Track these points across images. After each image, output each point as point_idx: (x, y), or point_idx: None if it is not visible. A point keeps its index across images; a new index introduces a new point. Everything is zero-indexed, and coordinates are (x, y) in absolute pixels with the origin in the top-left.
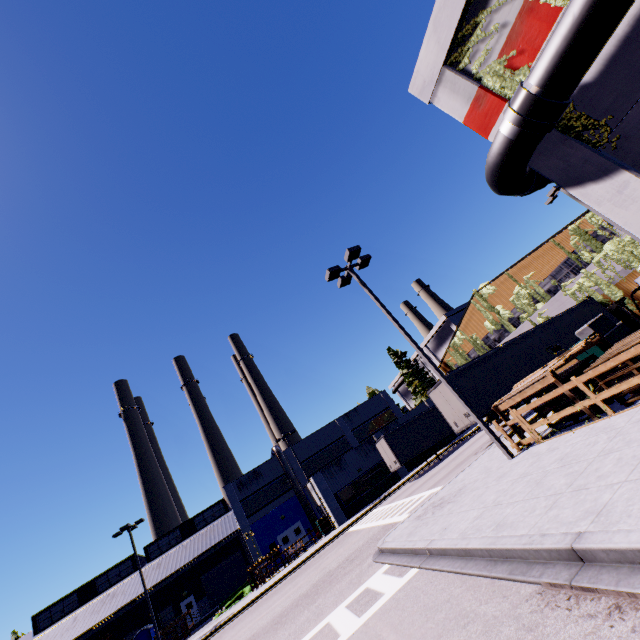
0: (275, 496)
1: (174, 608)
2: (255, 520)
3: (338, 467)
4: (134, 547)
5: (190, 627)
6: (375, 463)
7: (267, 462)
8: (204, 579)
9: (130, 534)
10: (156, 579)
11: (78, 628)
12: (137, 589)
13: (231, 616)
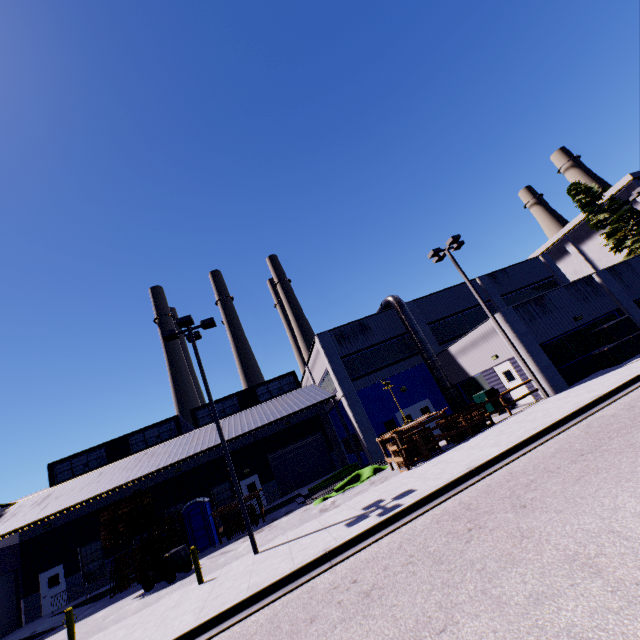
0: (391, 360)
1: (231, 486)
2: (363, 386)
3: (540, 308)
4: (198, 359)
5: (257, 512)
6: (602, 313)
7: (378, 315)
8: (272, 459)
9: (192, 339)
10: (214, 440)
11: (103, 484)
12: (187, 449)
13: (431, 492)
